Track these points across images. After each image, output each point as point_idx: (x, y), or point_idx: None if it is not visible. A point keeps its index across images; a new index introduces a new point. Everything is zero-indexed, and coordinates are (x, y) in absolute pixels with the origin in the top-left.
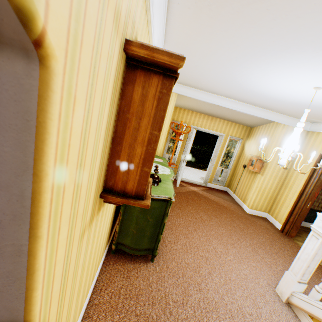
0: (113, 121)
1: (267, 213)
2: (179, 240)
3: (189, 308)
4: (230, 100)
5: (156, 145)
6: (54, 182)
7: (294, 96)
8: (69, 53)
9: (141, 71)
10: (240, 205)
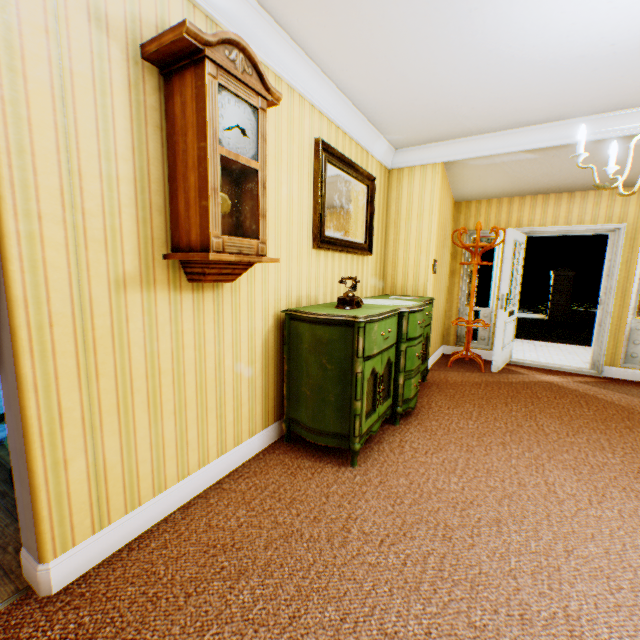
0: (161, 151)
1: None
2: (440, 451)
3: (394, 553)
4: (571, 123)
5: (207, 163)
6: (11, 149)
7: None
8: (1, 36)
9: (176, 77)
10: None
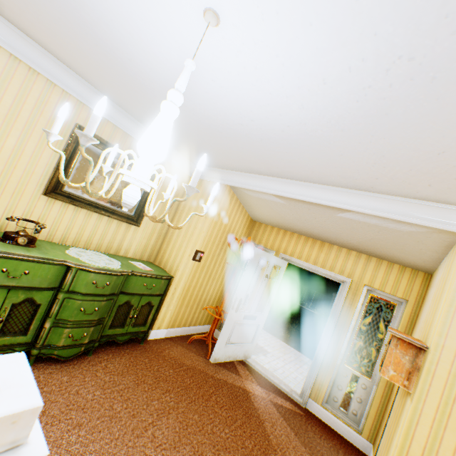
0: None
1: None
2: None
3: None
4: (287, 182)
5: None
6: None
7: (277, 93)
8: None
9: None
10: None
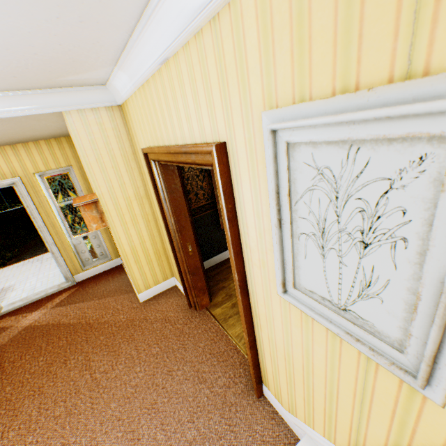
0: None
1: (173, 277)
2: None
3: None
4: None
5: None
6: None
7: None
8: None
9: None
10: (134, 288)
